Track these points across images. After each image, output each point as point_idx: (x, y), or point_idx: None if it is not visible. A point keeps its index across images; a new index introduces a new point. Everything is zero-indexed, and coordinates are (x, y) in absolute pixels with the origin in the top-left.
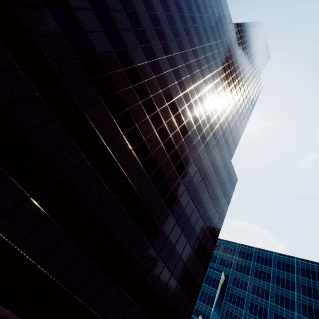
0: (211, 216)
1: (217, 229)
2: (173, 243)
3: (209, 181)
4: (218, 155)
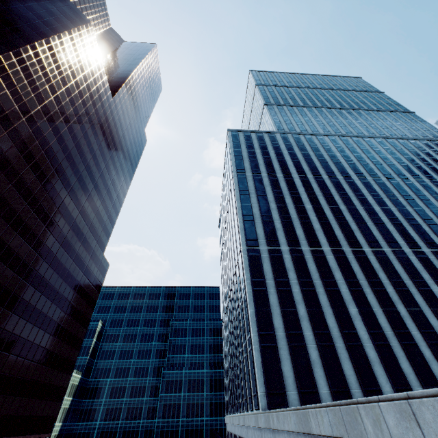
0: (84, 312)
1: (89, 317)
2: (54, 351)
3: (82, 289)
4: (91, 261)
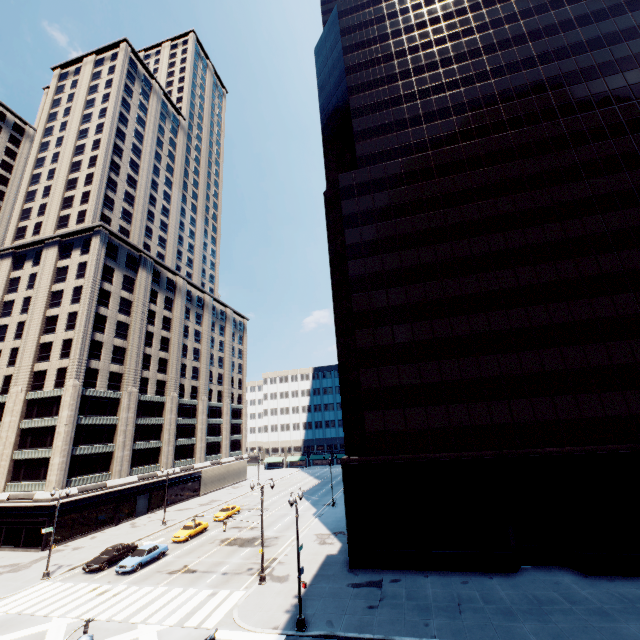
0: None
1: None
2: None
3: None
4: None
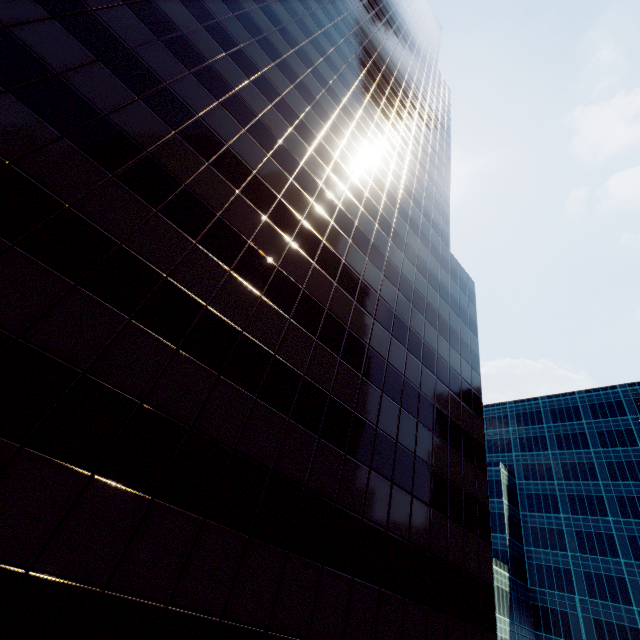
0: (455, 369)
1: (475, 388)
2: (410, 448)
3: (427, 305)
4: (423, 249)
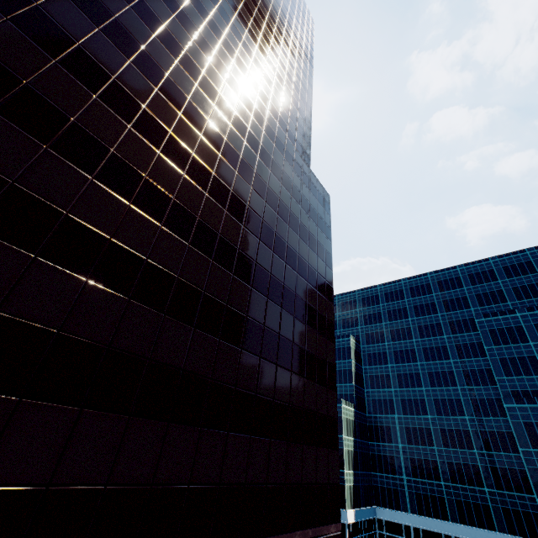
0: (313, 266)
1: (328, 280)
2: (275, 330)
3: (290, 214)
4: (288, 166)
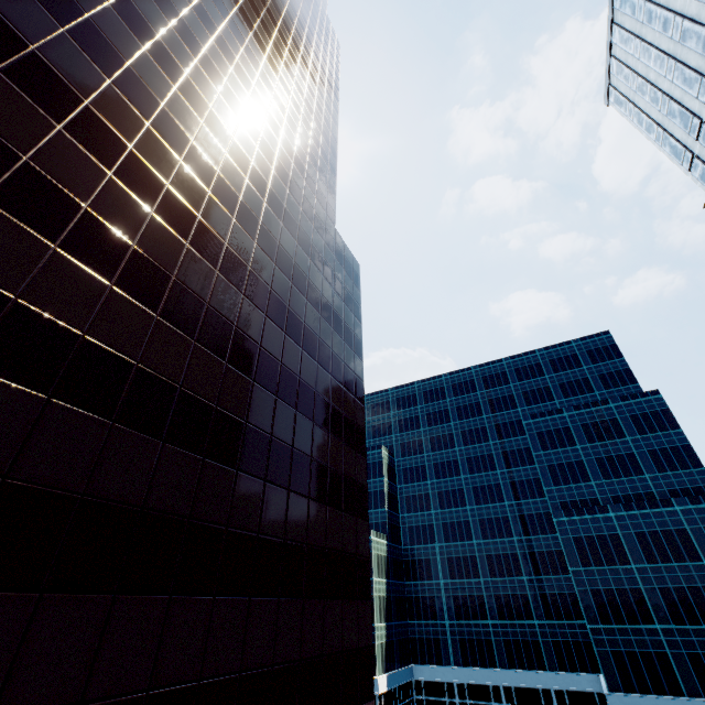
0: (338, 354)
1: (357, 374)
2: (287, 441)
3: (309, 284)
4: (306, 221)
